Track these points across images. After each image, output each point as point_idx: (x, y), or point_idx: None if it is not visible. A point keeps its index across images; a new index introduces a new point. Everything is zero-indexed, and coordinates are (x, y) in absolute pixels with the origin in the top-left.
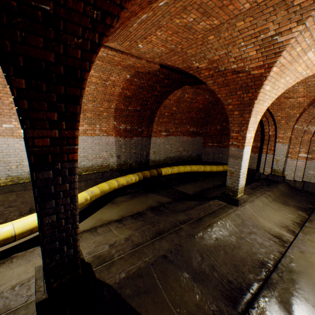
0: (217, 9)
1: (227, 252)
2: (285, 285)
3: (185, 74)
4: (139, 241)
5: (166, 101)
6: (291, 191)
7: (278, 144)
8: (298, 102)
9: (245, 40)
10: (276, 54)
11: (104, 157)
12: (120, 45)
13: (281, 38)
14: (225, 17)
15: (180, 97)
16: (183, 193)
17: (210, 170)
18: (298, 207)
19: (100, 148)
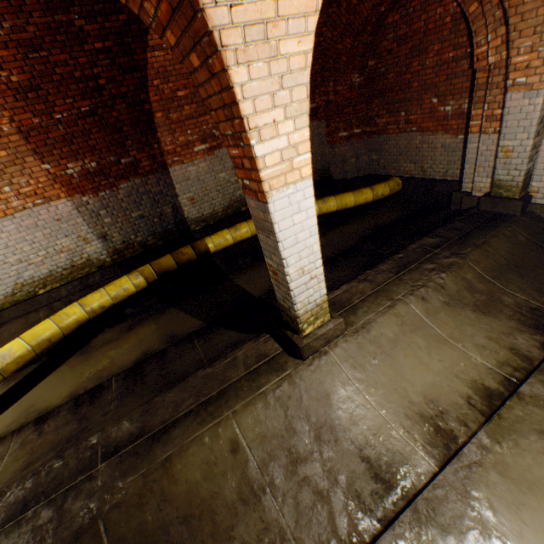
0: None
1: None
2: None
3: None
4: None
5: (152, 56)
6: (536, 247)
7: (514, 95)
8: None
9: None
10: None
11: (69, 248)
12: None
13: None
14: None
15: None
16: (241, 297)
17: (338, 208)
18: (526, 317)
19: (47, 234)
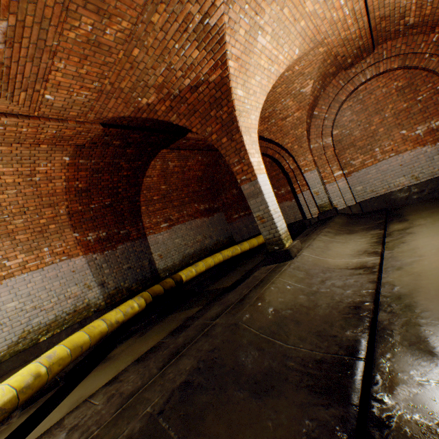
0: (112, 1)
1: (300, 321)
2: (403, 319)
3: (147, 129)
4: (136, 387)
5: (146, 180)
6: (352, 219)
7: (307, 174)
8: (297, 118)
9: (176, 39)
10: (221, 43)
11: (75, 294)
12: (11, 99)
13: (212, 20)
14: (132, 14)
15: (164, 169)
16: (221, 289)
17: (250, 246)
18: (367, 229)
19: (63, 282)
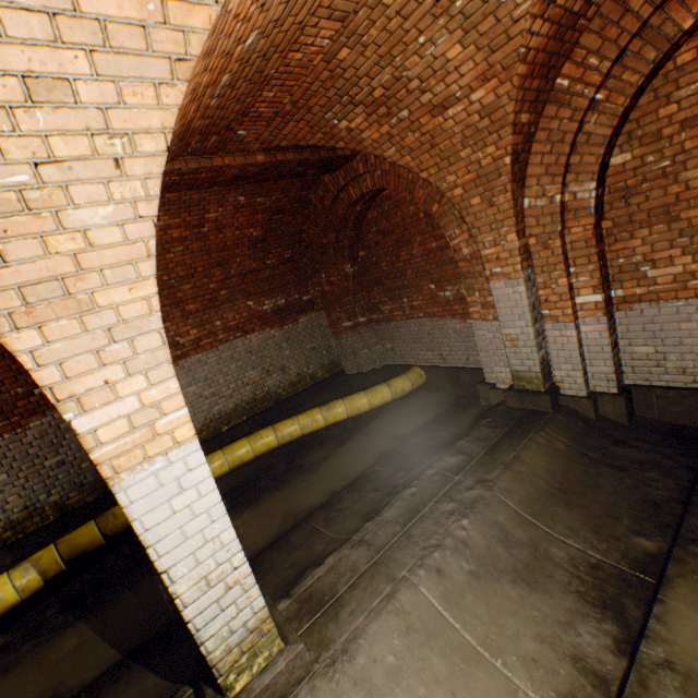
0: None
1: None
2: None
3: None
4: None
5: None
6: (581, 456)
7: (496, 284)
8: (482, 110)
9: None
10: None
11: None
12: None
13: None
14: None
15: None
16: None
17: (350, 413)
18: (587, 584)
19: None
